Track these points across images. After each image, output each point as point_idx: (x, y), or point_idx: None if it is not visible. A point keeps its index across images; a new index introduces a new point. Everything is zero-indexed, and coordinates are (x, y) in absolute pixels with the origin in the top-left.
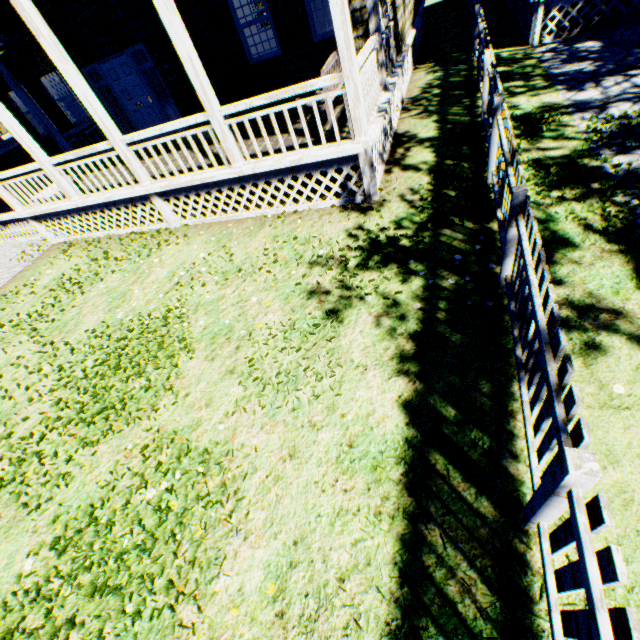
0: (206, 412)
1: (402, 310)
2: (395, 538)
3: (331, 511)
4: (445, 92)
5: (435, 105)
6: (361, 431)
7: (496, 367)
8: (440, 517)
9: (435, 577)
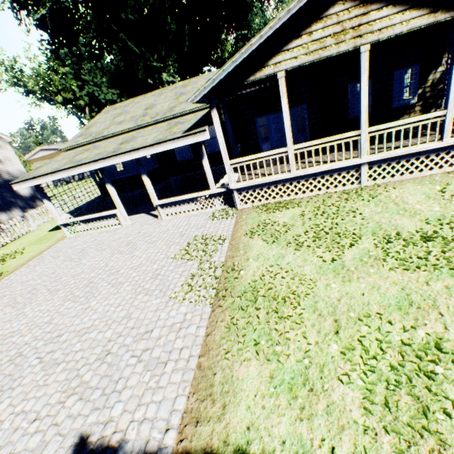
0: None
1: None
2: None
3: None
4: None
5: None
6: None
7: None
8: None
9: None
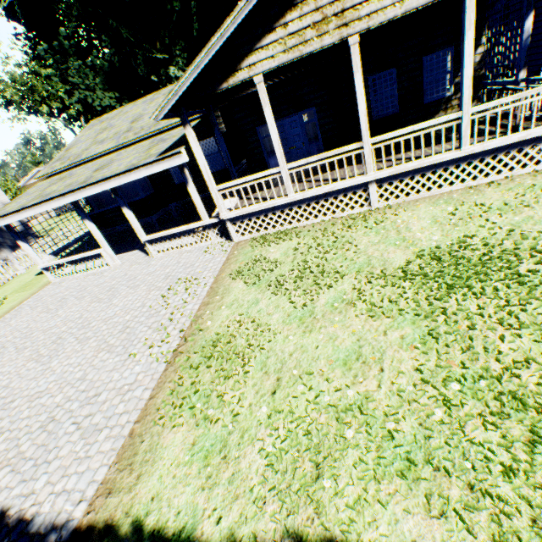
0: None
1: None
2: None
3: None
4: None
5: None
6: None
7: None
8: None
9: None
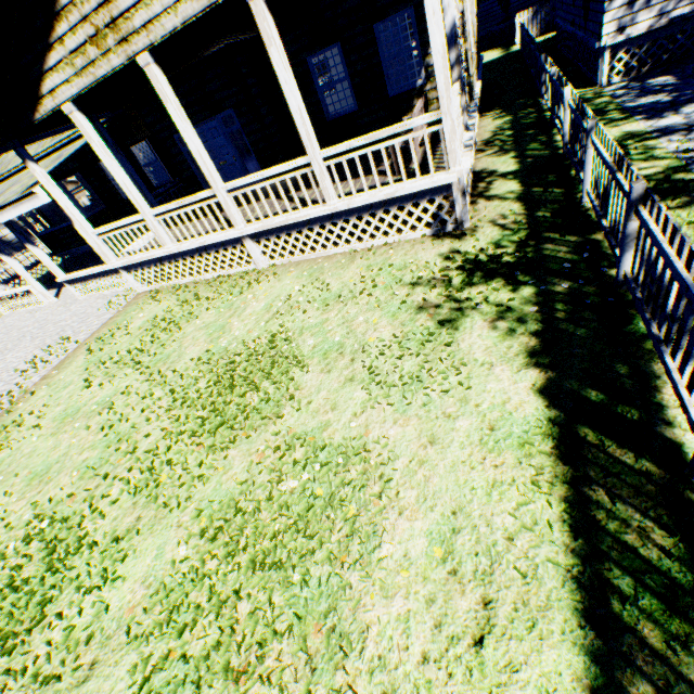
0: (333, 415)
1: (518, 314)
2: (558, 500)
3: (485, 484)
4: (518, 133)
5: (510, 144)
6: (500, 416)
7: (629, 352)
8: (601, 479)
9: (608, 529)
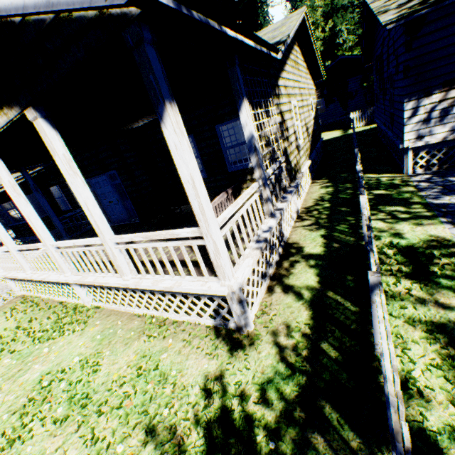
0: None
1: None
2: None
3: None
4: (333, 206)
5: (324, 218)
6: None
7: None
8: None
9: None
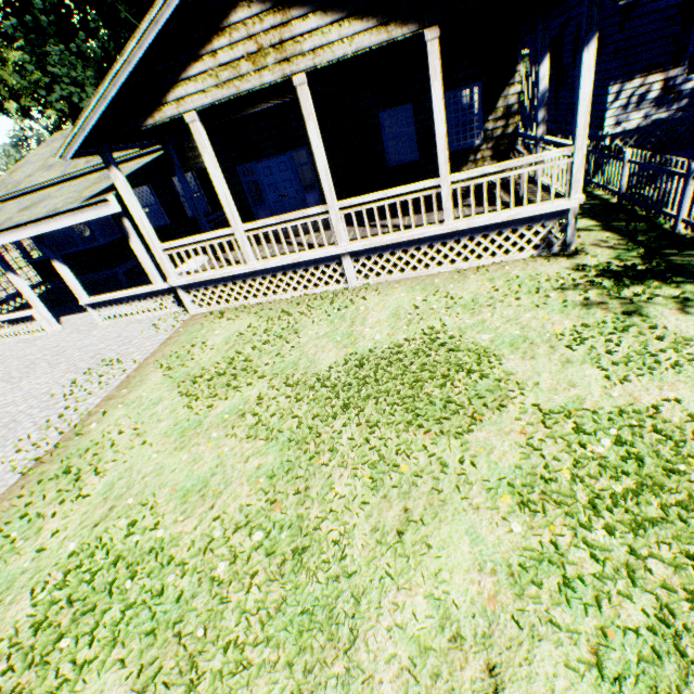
0: (577, 390)
1: None
2: None
3: None
4: None
5: None
6: None
7: None
8: None
9: None
